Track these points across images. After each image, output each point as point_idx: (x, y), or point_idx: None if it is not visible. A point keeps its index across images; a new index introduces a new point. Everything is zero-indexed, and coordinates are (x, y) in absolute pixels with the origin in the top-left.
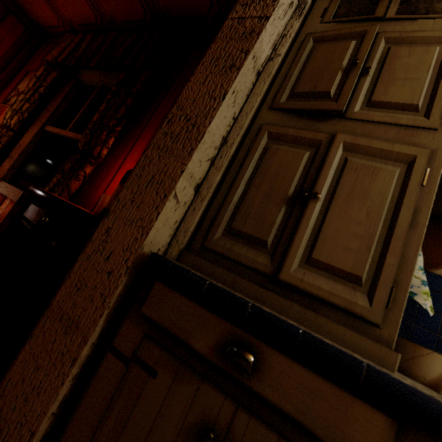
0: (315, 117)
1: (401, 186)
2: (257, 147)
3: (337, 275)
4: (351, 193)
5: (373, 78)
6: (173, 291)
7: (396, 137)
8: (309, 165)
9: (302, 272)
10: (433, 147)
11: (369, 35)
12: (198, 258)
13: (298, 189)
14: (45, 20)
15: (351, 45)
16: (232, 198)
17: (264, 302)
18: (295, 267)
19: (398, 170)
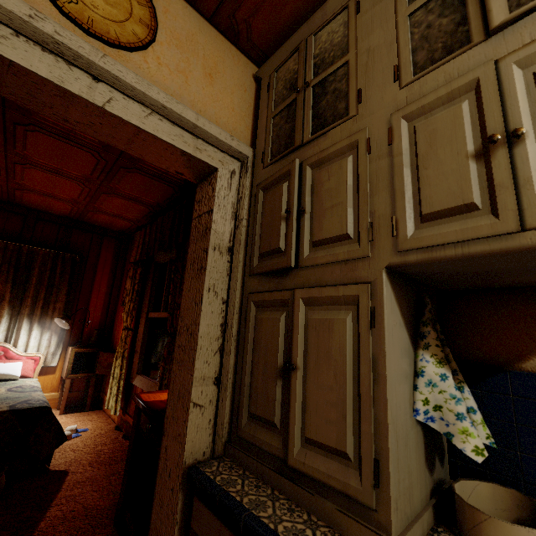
0: (280, 273)
1: (357, 332)
2: (249, 320)
3: (330, 452)
4: (318, 355)
5: (311, 212)
6: (203, 506)
7: (341, 275)
8: (287, 328)
9: (304, 453)
10: (371, 278)
11: (292, 174)
12: (236, 450)
13: (286, 357)
14: (123, 227)
15: (284, 189)
16: (244, 380)
17: (285, 492)
18: (298, 448)
19: (349, 317)
